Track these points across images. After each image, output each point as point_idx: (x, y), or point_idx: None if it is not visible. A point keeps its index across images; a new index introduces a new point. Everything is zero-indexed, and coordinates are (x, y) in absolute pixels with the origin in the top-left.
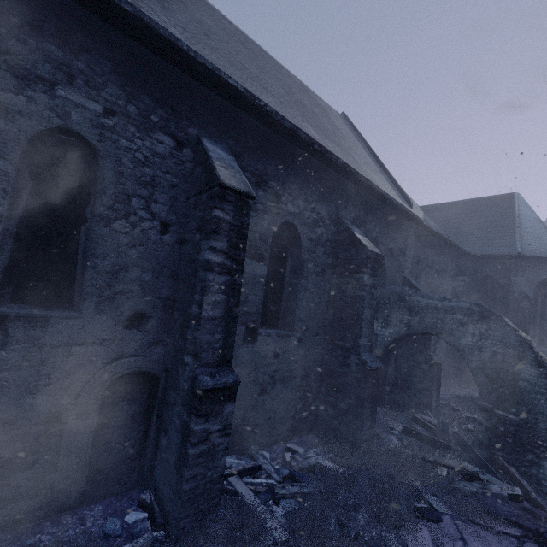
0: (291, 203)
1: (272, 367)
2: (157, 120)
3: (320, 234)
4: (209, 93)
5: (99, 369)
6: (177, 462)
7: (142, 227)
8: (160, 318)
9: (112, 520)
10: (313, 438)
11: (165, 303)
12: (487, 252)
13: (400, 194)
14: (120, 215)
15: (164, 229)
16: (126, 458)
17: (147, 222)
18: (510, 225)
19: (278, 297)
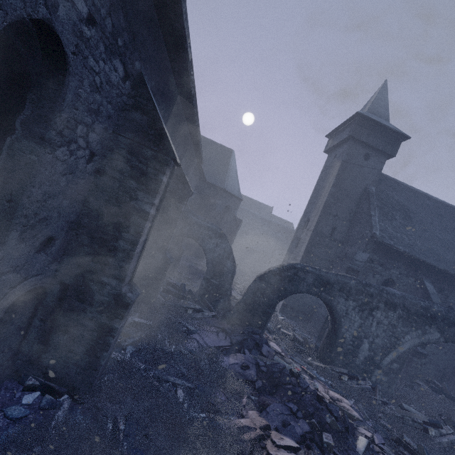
0: None
1: None
2: (121, 44)
3: None
4: (159, 30)
5: (5, 295)
6: (90, 350)
7: (76, 155)
8: (62, 239)
9: (12, 409)
10: None
11: (70, 226)
12: (212, 182)
13: None
14: (65, 142)
15: (90, 158)
16: (4, 361)
17: (81, 151)
18: (226, 169)
19: None
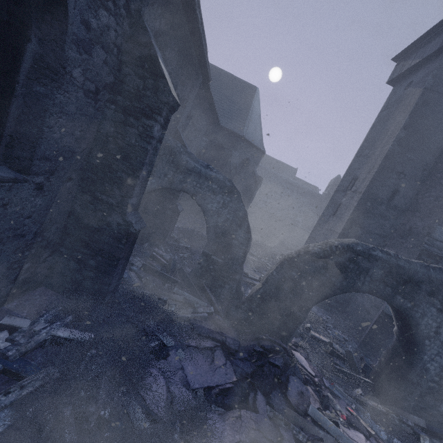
0: None
1: None
2: None
3: (106, 26)
4: None
5: None
6: None
7: None
8: None
9: None
10: (44, 293)
11: None
12: (228, 126)
13: None
14: None
15: None
16: None
17: None
18: (247, 112)
19: None
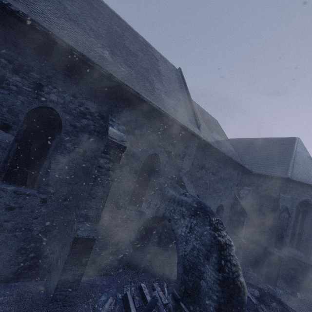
0: (54, 94)
1: (2, 216)
2: None
3: (87, 124)
4: None
5: None
6: None
7: None
8: None
9: None
10: (38, 285)
11: None
12: (267, 173)
13: (194, 118)
14: None
15: None
16: None
17: None
18: (288, 157)
19: (37, 164)
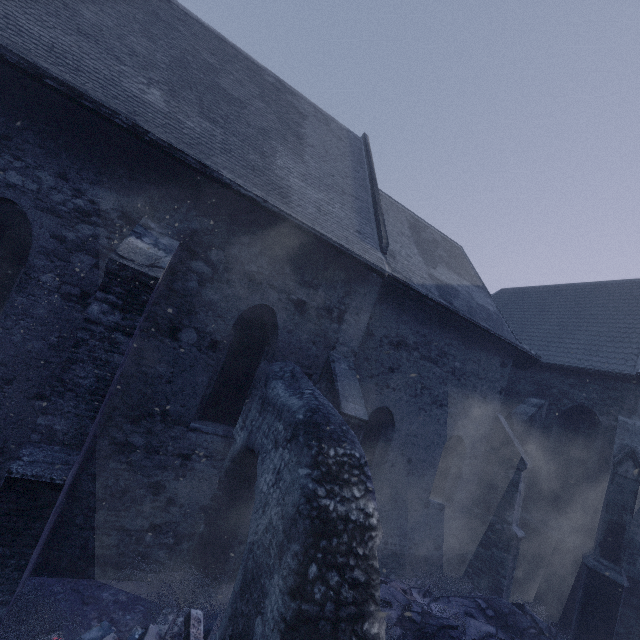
0: (17, 172)
1: None
2: None
3: (92, 236)
4: None
5: None
6: None
7: None
8: None
9: None
10: None
11: None
12: (584, 364)
13: (376, 231)
14: None
15: None
16: None
17: None
18: None
19: None
